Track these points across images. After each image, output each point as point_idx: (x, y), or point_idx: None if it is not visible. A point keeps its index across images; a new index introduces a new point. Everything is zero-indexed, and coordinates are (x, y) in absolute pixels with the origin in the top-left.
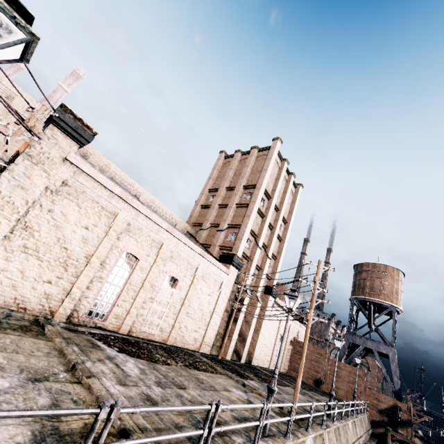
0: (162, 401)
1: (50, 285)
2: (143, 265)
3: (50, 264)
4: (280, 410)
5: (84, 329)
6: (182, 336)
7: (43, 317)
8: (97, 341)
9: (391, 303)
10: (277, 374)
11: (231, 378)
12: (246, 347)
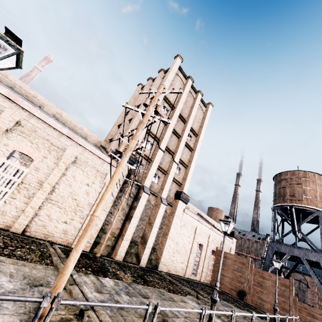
0: None
1: None
2: None
3: None
4: (71, 319)
5: None
6: (42, 226)
7: None
8: None
9: (316, 207)
10: None
11: (57, 269)
12: (147, 249)
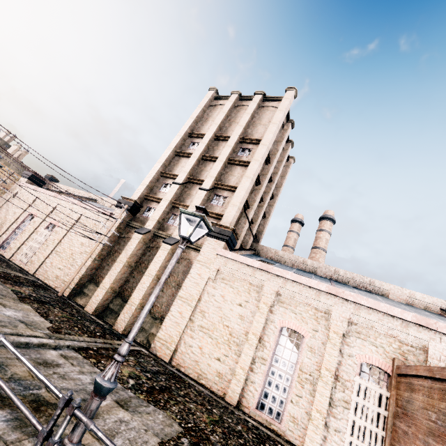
0: None
1: None
2: (36, 220)
3: None
4: None
5: None
6: (46, 271)
7: None
8: None
9: None
10: None
11: None
12: (129, 306)
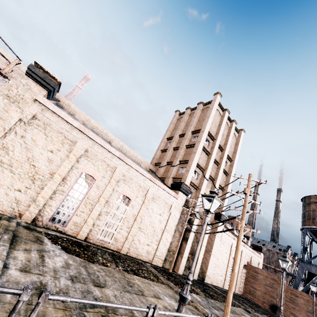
0: (57, 293)
1: (20, 193)
2: (99, 184)
3: (21, 177)
4: None
5: (42, 229)
6: (135, 248)
7: (8, 216)
8: (46, 239)
9: None
10: (191, 279)
11: (171, 288)
12: (198, 265)
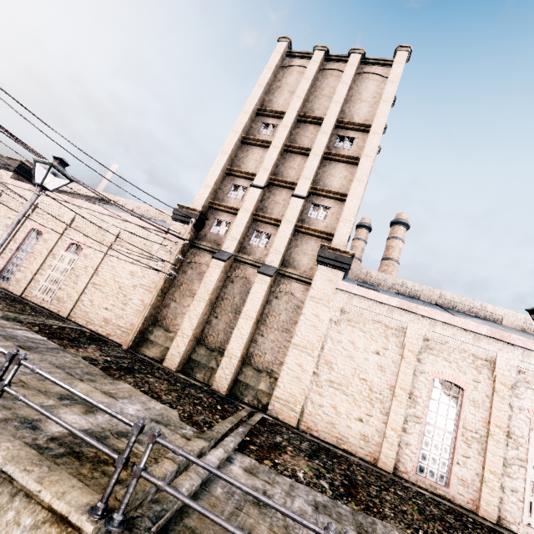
0: None
1: None
2: (47, 237)
3: None
4: None
5: None
6: (85, 312)
7: None
8: None
9: None
10: None
11: None
12: (228, 359)
